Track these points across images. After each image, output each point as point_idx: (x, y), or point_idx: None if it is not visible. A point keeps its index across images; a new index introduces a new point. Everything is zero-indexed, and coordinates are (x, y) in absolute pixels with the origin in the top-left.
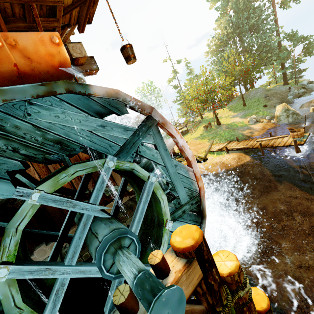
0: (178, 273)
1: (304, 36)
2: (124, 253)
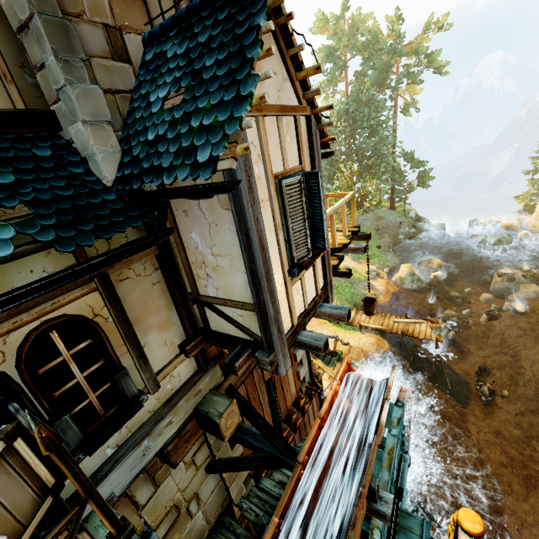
0: None
1: (421, 161)
2: None
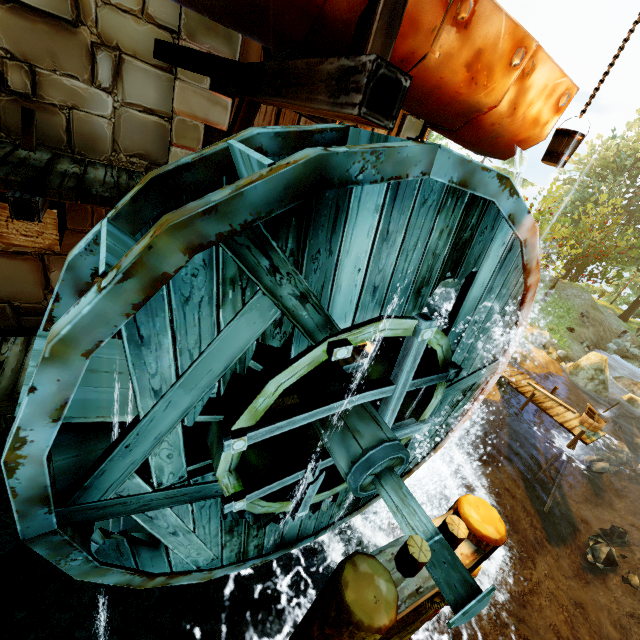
0: (465, 557)
1: None
2: (402, 483)
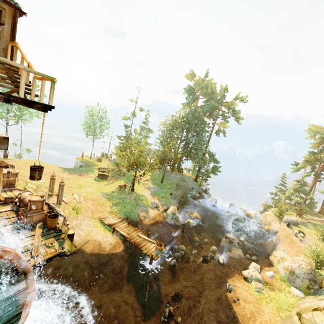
0: None
1: (216, 160)
2: None
